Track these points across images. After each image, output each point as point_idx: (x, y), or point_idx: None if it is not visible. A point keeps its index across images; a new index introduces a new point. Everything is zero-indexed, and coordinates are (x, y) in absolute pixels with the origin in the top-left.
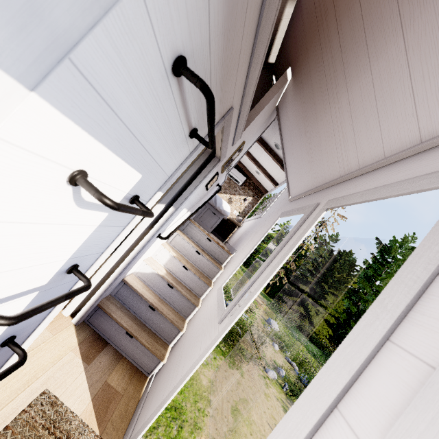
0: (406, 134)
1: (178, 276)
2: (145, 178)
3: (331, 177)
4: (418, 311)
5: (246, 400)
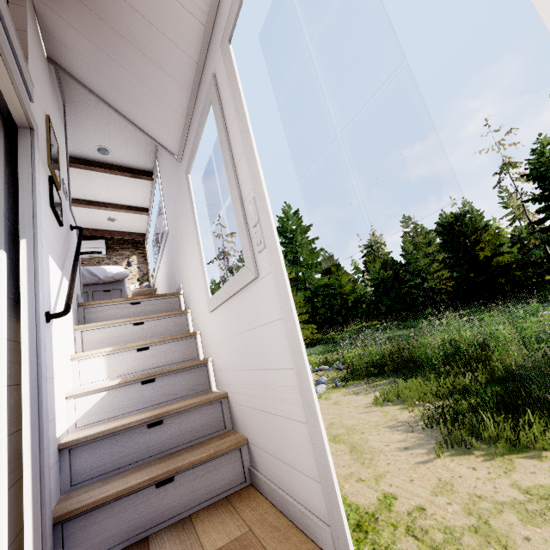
0: None
1: (144, 369)
2: None
3: (197, 45)
4: None
5: (331, 424)
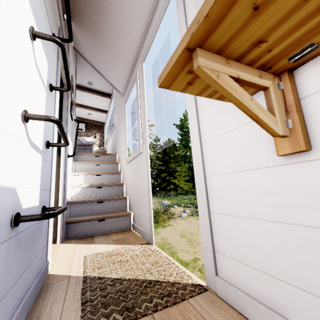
0: (147, 3)
1: (98, 183)
2: (49, 68)
3: (133, 56)
4: (188, 20)
5: (183, 230)
